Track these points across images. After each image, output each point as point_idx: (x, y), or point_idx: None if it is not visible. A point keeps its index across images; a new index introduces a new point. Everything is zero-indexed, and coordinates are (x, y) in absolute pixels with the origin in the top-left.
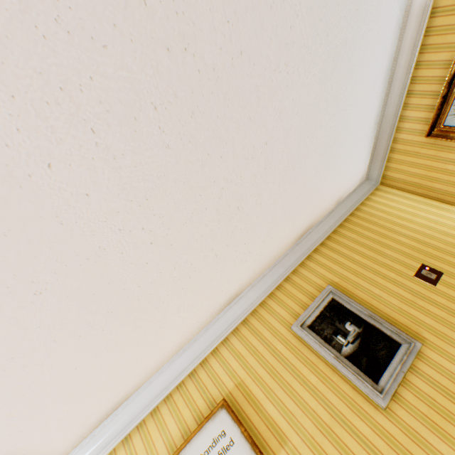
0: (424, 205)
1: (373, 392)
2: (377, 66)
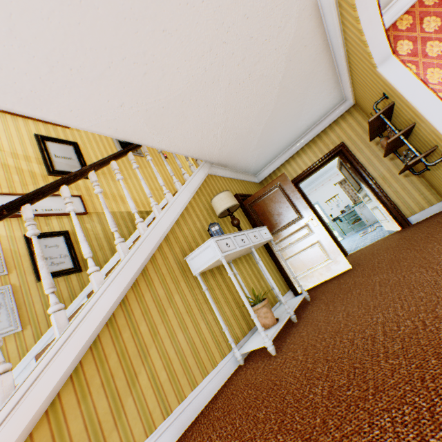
0: None
1: (120, 148)
2: None
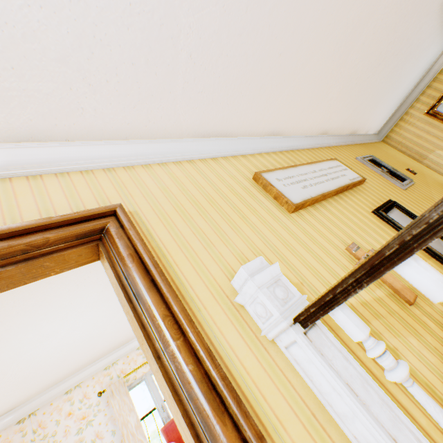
0: (403, 156)
1: (400, 184)
2: (430, 57)
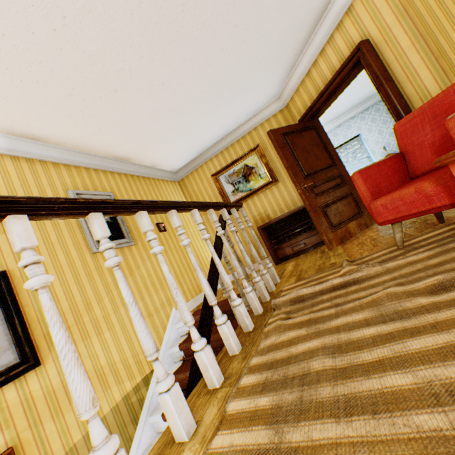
0: None
1: (95, 244)
2: (224, 126)
